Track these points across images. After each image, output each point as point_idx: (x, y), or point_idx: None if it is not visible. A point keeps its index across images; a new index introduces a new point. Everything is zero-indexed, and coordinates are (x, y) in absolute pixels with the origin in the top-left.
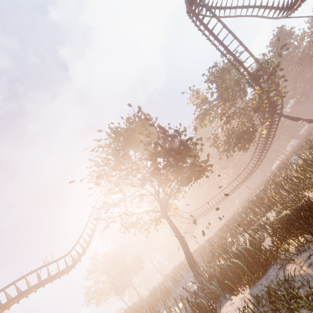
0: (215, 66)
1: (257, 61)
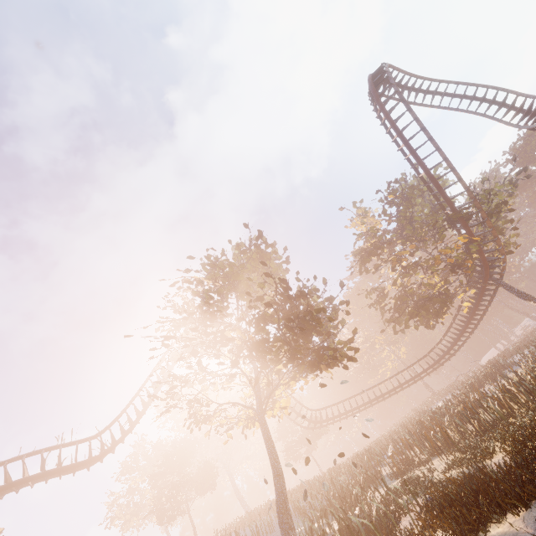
0: (402, 180)
1: (469, 192)
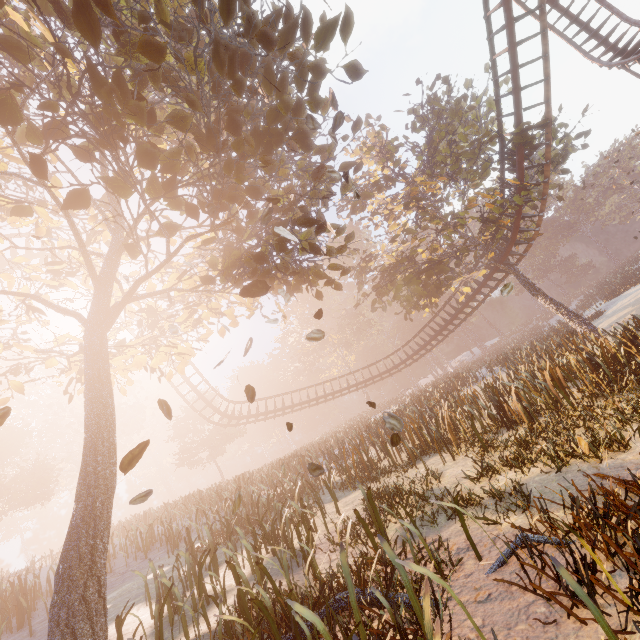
0: (447, 93)
1: (549, 108)
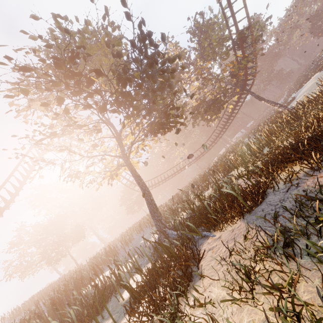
0: (202, 17)
1: (249, 18)
